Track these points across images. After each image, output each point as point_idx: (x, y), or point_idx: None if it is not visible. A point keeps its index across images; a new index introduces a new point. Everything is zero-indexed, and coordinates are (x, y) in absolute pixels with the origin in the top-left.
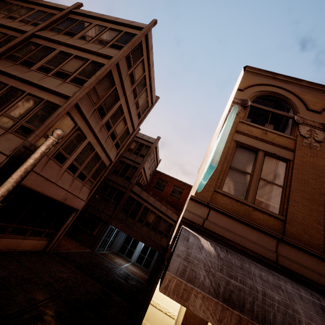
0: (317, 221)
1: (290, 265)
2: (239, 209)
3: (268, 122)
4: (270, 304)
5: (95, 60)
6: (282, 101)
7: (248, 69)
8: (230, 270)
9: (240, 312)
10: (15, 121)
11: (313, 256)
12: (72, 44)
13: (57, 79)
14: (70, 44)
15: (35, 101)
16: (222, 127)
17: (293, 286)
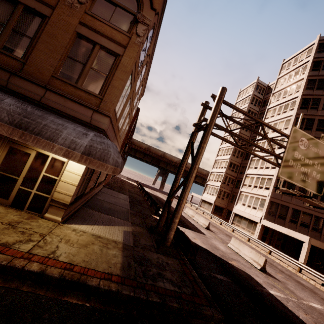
0: (51, 65)
1: (16, 89)
2: None
3: None
4: None
5: None
6: None
7: None
8: None
9: None
10: None
11: (35, 84)
12: None
13: None
14: None
15: None
16: None
17: None
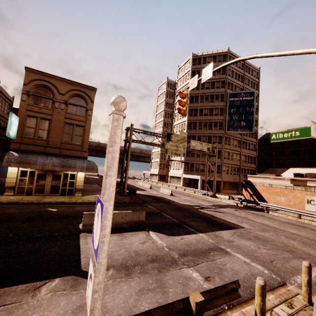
0: (59, 138)
1: (49, 152)
2: (32, 141)
3: (41, 103)
4: (31, 161)
5: None
6: (48, 90)
7: (27, 69)
8: (22, 158)
9: (23, 164)
10: None
11: (56, 148)
12: None
13: None
14: None
15: None
16: (19, 109)
17: (41, 156)
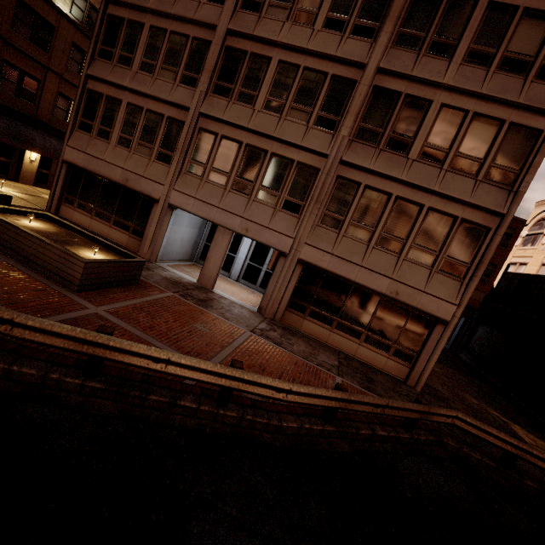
0: None
1: None
2: None
3: None
4: None
5: (516, 120)
6: None
7: None
8: None
9: None
10: (433, 255)
11: None
12: (467, 90)
13: (462, 177)
14: (462, 89)
15: (446, 222)
16: None
17: None
